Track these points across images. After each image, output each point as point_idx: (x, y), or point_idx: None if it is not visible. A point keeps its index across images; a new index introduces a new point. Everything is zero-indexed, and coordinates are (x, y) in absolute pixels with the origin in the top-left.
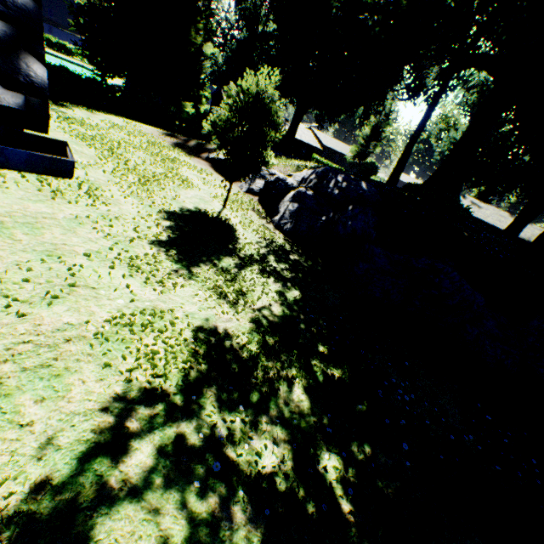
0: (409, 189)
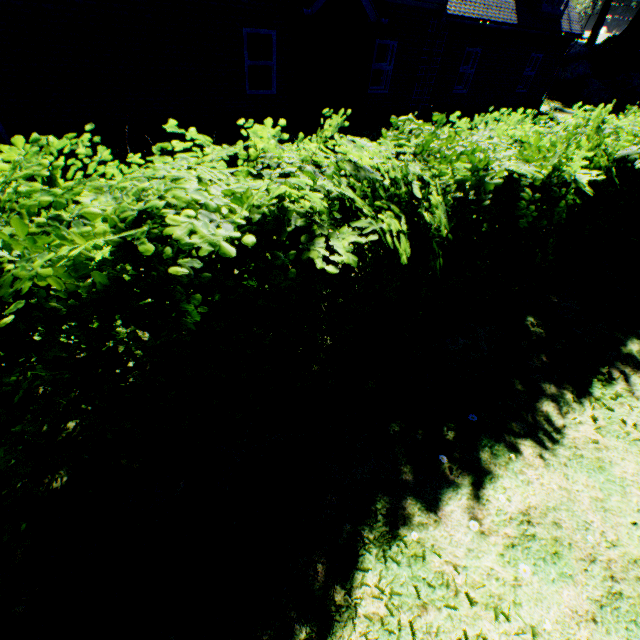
0: (607, 44)
